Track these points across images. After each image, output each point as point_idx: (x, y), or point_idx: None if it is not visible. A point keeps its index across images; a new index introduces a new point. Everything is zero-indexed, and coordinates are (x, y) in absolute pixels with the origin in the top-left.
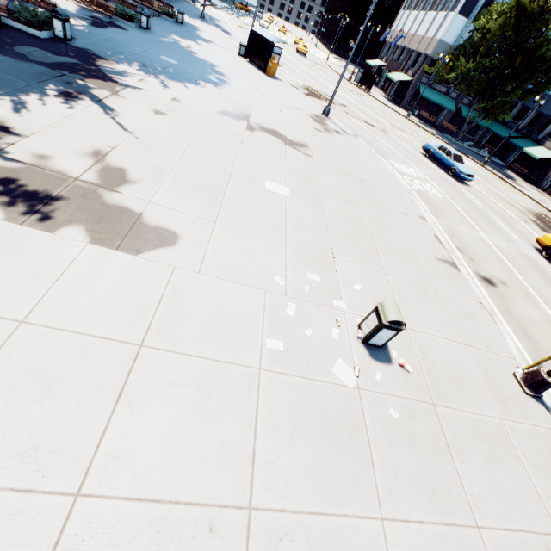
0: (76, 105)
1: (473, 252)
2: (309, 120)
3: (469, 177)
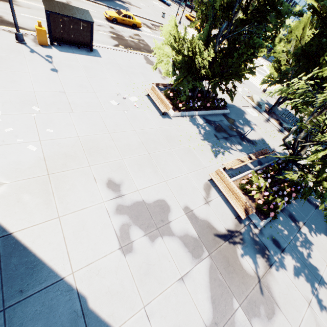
0: None
1: None
2: None
3: (170, 5)
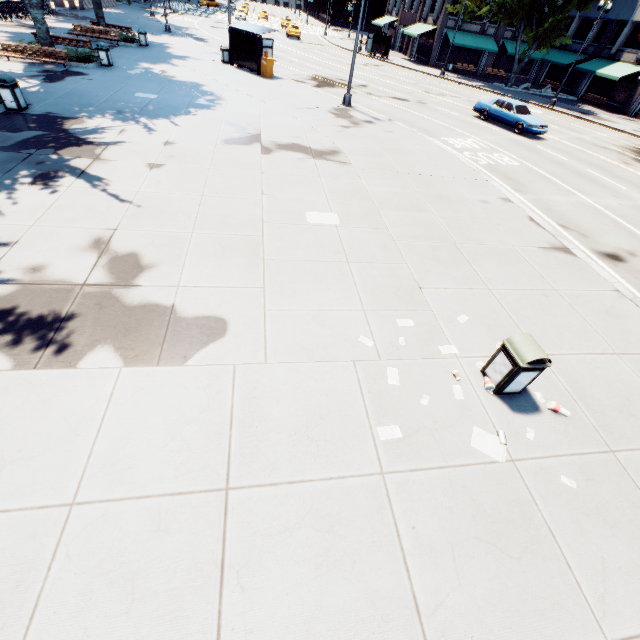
0: (56, 188)
1: (581, 225)
2: (330, 117)
3: (542, 129)
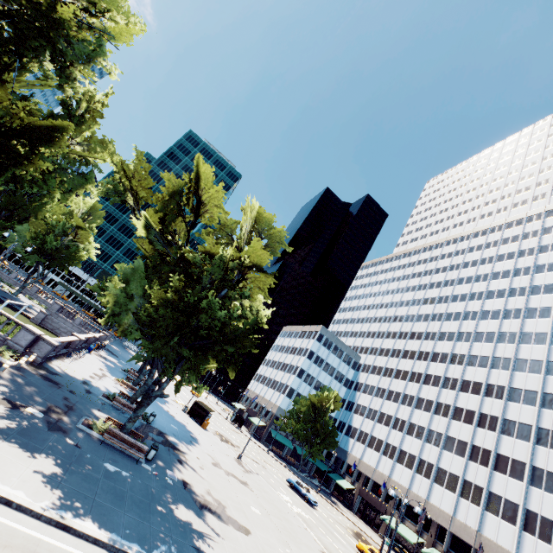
0: (186, 467)
1: (331, 550)
2: (237, 463)
3: (316, 503)
